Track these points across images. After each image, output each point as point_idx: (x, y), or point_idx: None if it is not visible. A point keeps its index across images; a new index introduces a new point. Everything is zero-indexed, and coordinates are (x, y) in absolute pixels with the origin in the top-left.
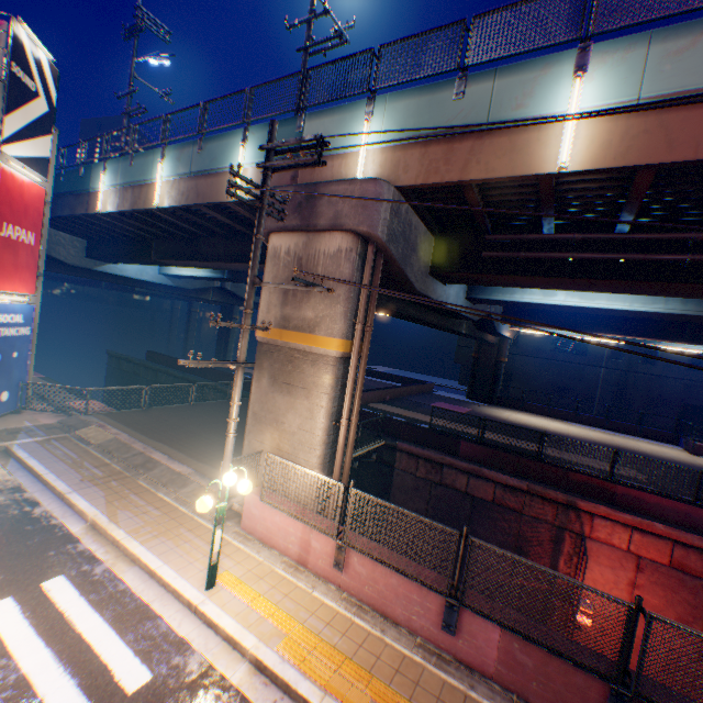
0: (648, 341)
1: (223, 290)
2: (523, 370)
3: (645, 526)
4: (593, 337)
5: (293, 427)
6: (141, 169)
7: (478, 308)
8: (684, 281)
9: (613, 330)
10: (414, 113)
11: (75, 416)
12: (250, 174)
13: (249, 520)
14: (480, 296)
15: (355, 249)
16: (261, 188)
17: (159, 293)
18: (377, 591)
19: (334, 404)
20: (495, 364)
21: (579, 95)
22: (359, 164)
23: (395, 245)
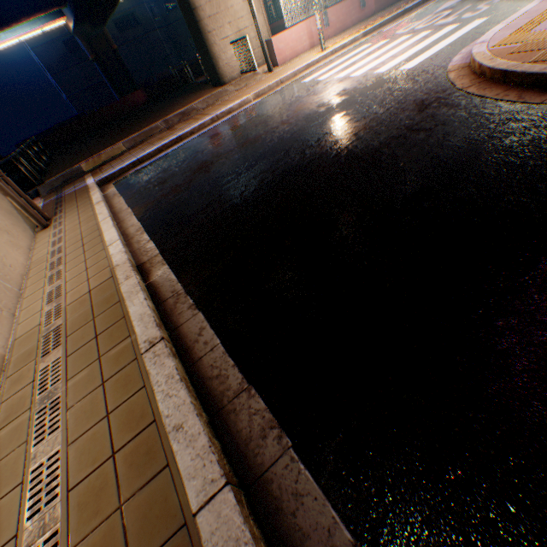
0: None
1: None
2: None
3: None
4: None
5: (240, 5)
6: None
7: None
8: None
9: None
10: None
11: (43, 188)
12: None
13: (281, 56)
14: None
15: None
16: None
17: None
18: (340, 24)
19: None
20: (116, 56)
21: None
22: None
23: None
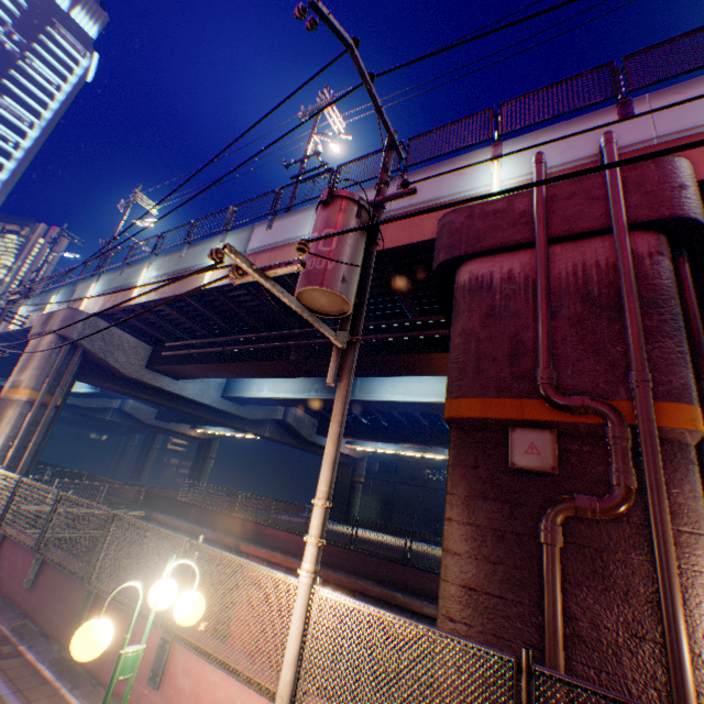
0: (437, 451)
1: (124, 412)
2: (402, 498)
3: (273, 557)
4: (401, 450)
5: None
6: (17, 309)
7: (255, 409)
8: (229, 361)
9: (384, 435)
10: (110, 281)
11: None
12: (54, 309)
13: None
14: (229, 394)
15: (57, 342)
16: (5, 309)
17: (81, 418)
18: None
19: (16, 430)
20: (352, 482)
21: (147, 274)
22: (85, 303)
23: (92, 342)
